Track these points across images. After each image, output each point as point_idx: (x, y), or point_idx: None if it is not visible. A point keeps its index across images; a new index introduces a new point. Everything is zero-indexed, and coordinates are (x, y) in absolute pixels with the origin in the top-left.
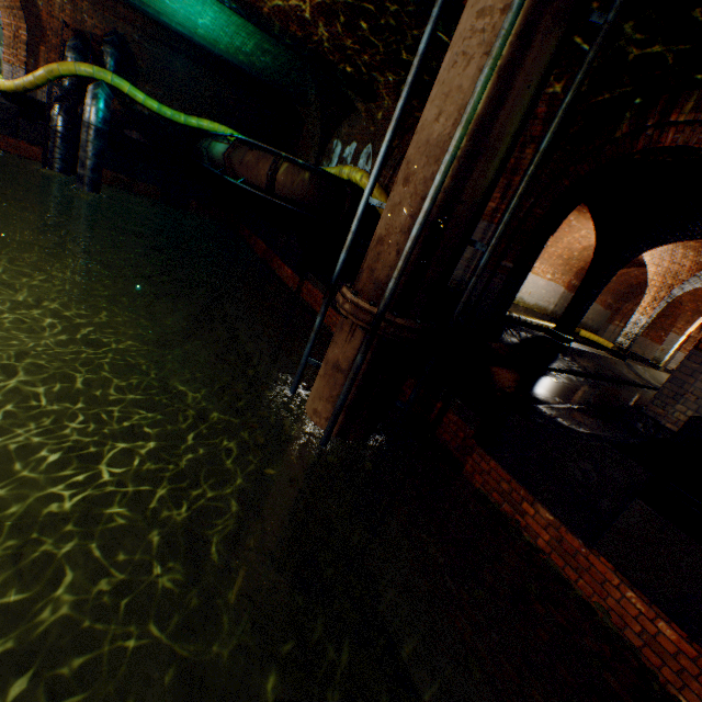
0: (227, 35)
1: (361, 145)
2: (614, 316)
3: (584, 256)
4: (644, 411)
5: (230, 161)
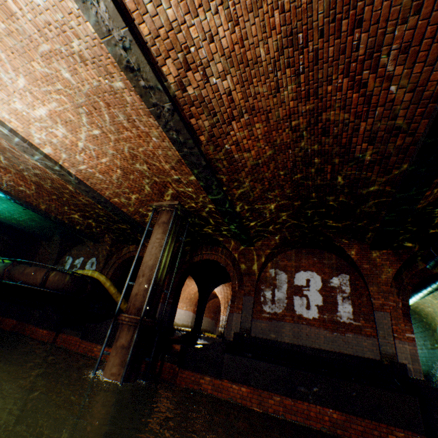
0: (11, 213)
1: (87, 258)
2: (217, 322)
3: (196, 296)
4: (226, 338)
5: (10, 272)
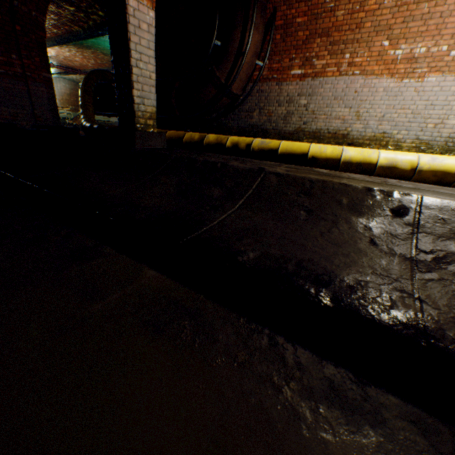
0: None
1: None
2: None
3: None
4: None
5: None
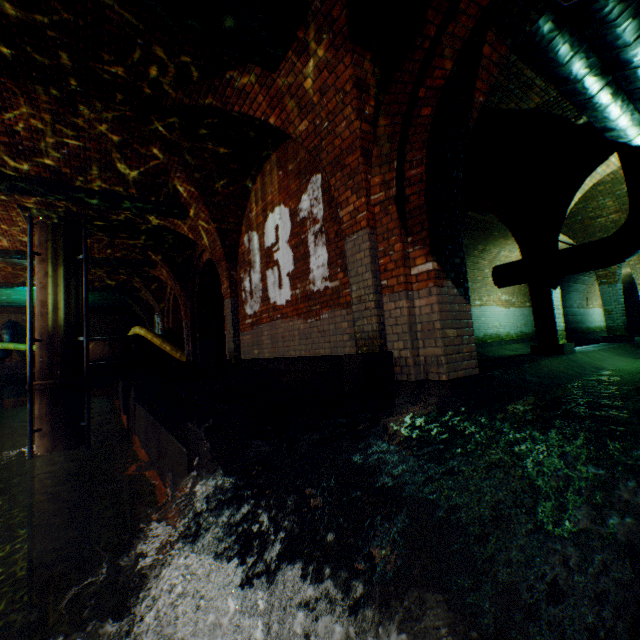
0: None
1: None
2: None
3: None
4: None
5: None
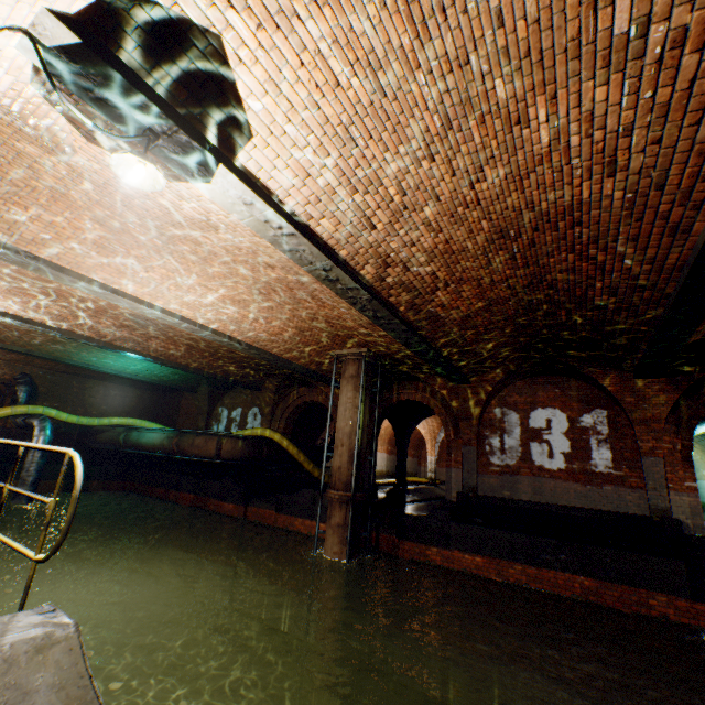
0: (151, 370)
1: (246, 409)
2: (420, 460)
3: (388, 431)
4: (446, 499)
5: (178, 445)
